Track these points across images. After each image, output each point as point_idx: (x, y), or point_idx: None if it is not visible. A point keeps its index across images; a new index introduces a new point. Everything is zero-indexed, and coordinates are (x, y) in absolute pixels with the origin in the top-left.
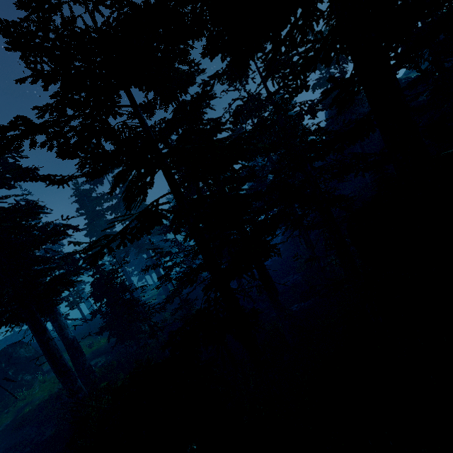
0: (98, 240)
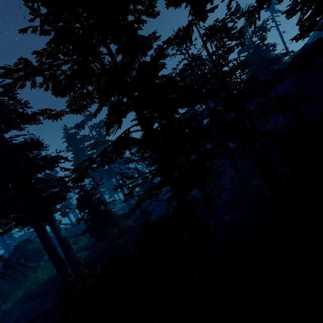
0: (83, 161)
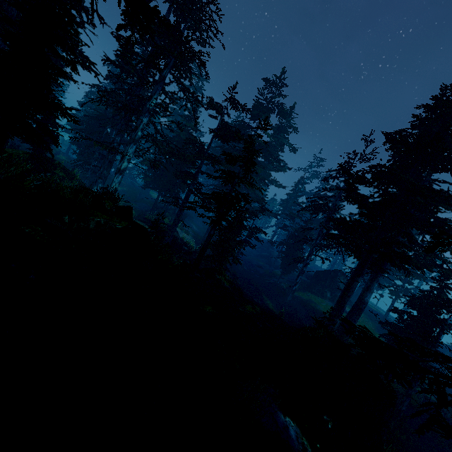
0: None
